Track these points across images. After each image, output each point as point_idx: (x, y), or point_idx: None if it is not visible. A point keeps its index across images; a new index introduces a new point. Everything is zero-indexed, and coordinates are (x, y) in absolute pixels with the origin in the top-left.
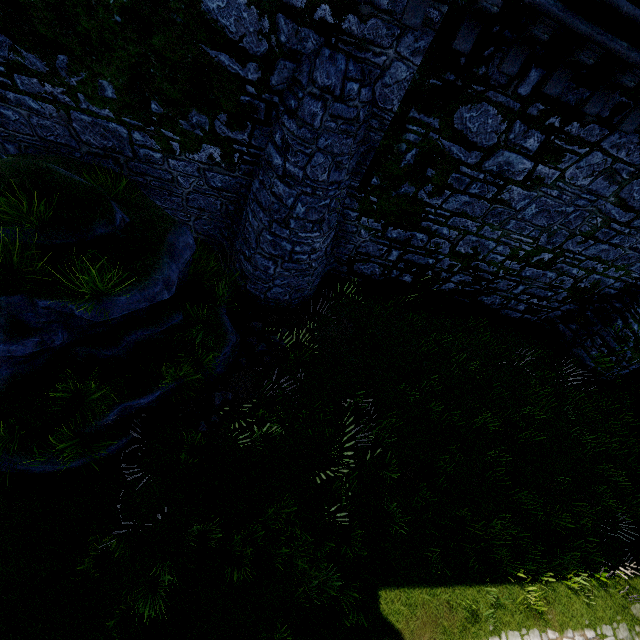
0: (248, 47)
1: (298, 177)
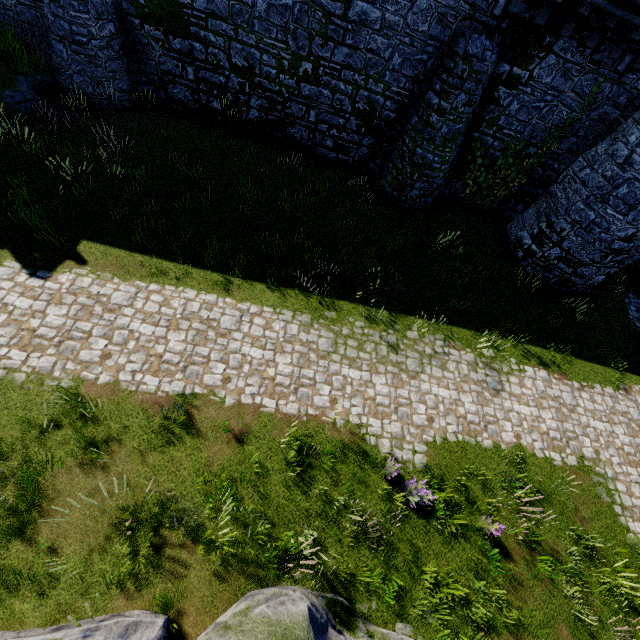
0: None
1: None
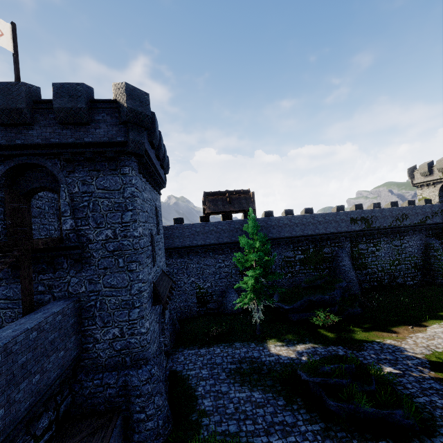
0: (329, 252)
1: (345, 264)
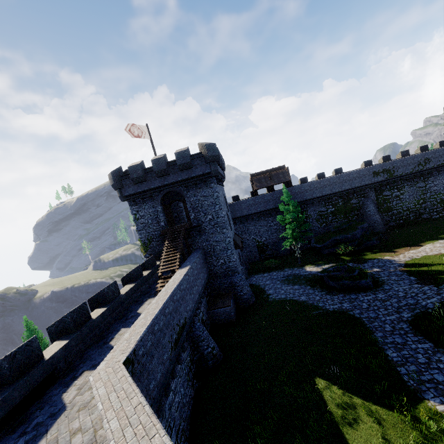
0: (356, 203)
1: (370, 210)
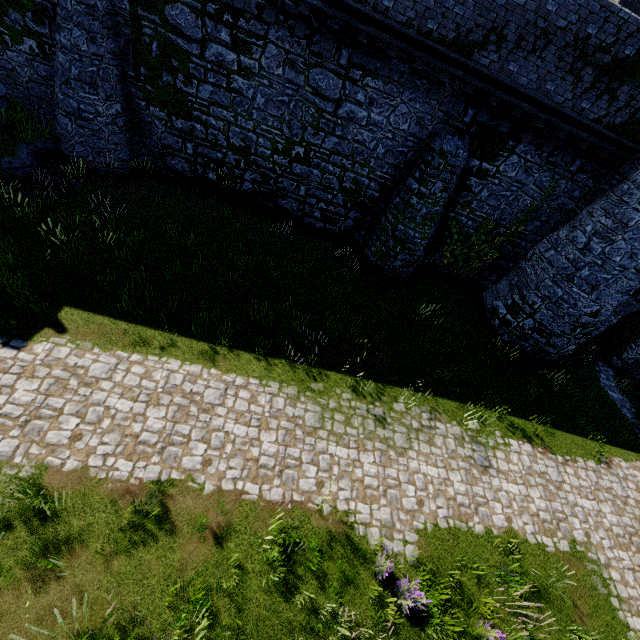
0: None
1: (68, 47)
